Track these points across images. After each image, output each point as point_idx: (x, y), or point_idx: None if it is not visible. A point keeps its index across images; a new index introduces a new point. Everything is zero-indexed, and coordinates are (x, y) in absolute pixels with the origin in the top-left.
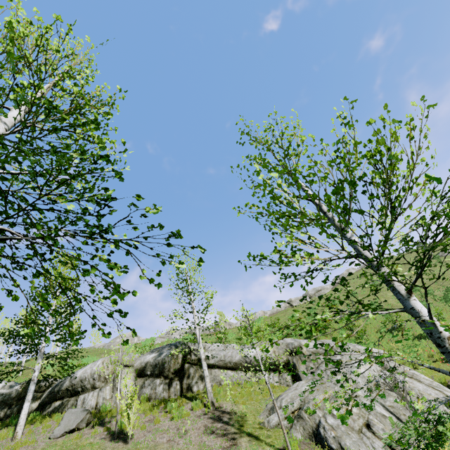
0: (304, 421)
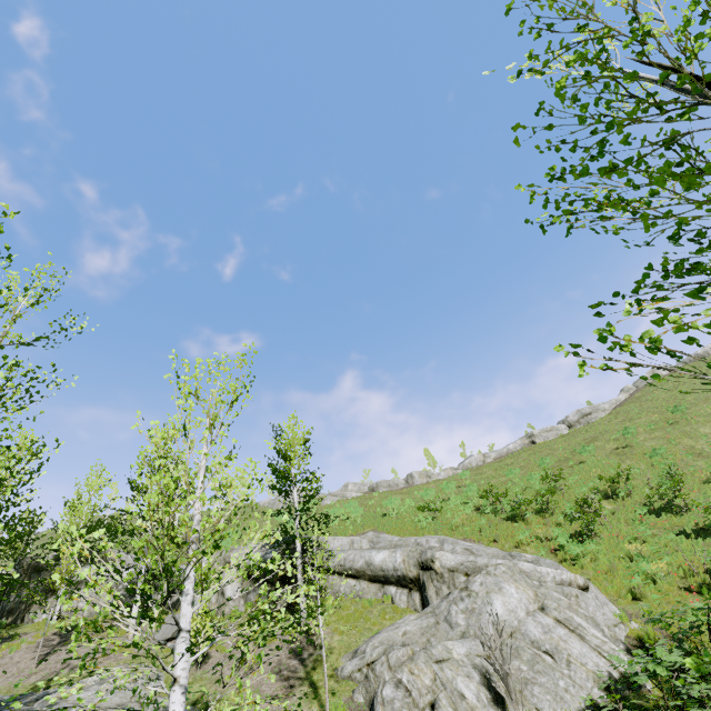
0: (369, 682)
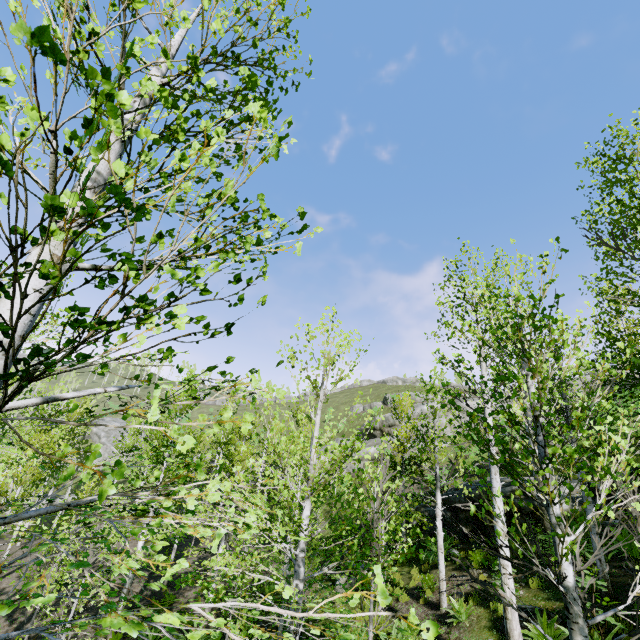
0: None
